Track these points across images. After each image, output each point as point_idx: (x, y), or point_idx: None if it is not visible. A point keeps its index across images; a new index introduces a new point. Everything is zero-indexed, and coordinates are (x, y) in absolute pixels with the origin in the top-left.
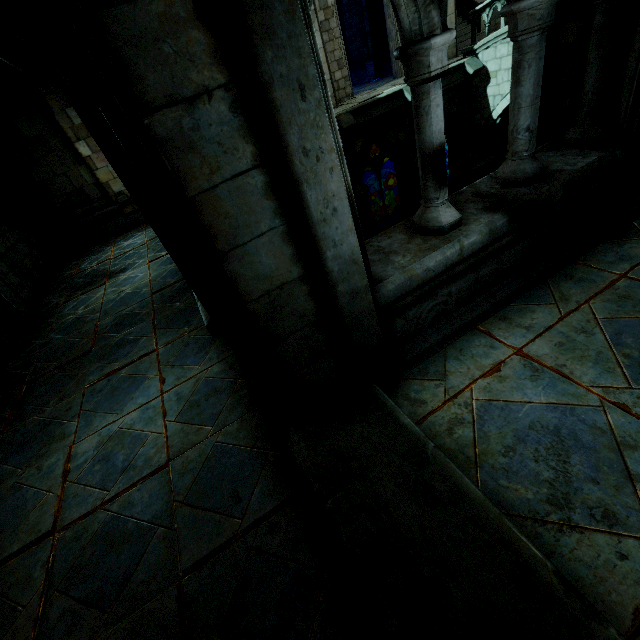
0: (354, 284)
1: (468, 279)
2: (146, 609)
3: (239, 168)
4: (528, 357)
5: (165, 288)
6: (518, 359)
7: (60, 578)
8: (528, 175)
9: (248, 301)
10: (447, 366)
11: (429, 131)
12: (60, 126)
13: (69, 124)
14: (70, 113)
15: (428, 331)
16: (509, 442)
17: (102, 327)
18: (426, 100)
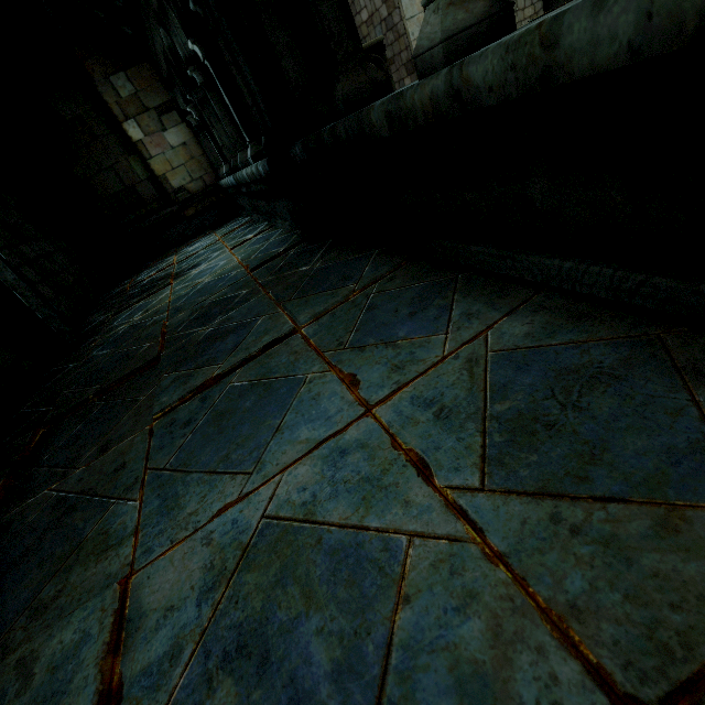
0: None
1: None
2: None
3: None
4: None
5: (270, 260)
6: None
7: None
8: None
9: None
10: None
11: None
12: (104, 101)
13: (115, 97)
14: (115, 82)
15: None
16: None
17: (174, 326)
18: None
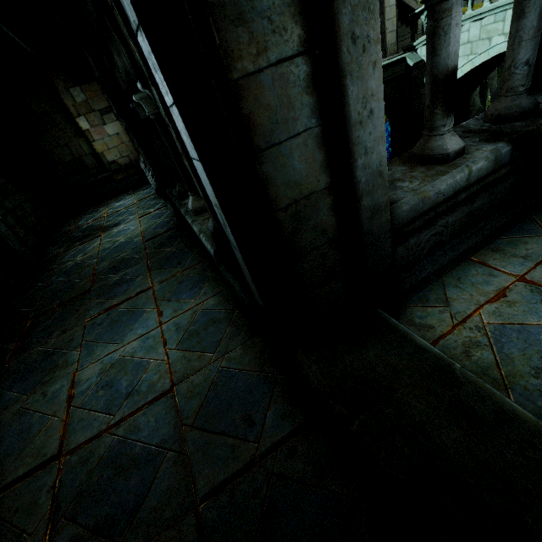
0: (376, 199)
1: (463, 211)
2: (163, 539)
3: (285, 52)
4: (533, 283)
5: (156, 237)
6: (523, 285)
7: (67, 504)
8: (524, 109)
9: (276, 209)
10: (448, 293)
11: (445, 52)
12: (64, 103)
13: (72, 102)
14: (73, 92)
15: (423, 261)
16: (537, 363)
17: (99, 270)
18: (446, 18)
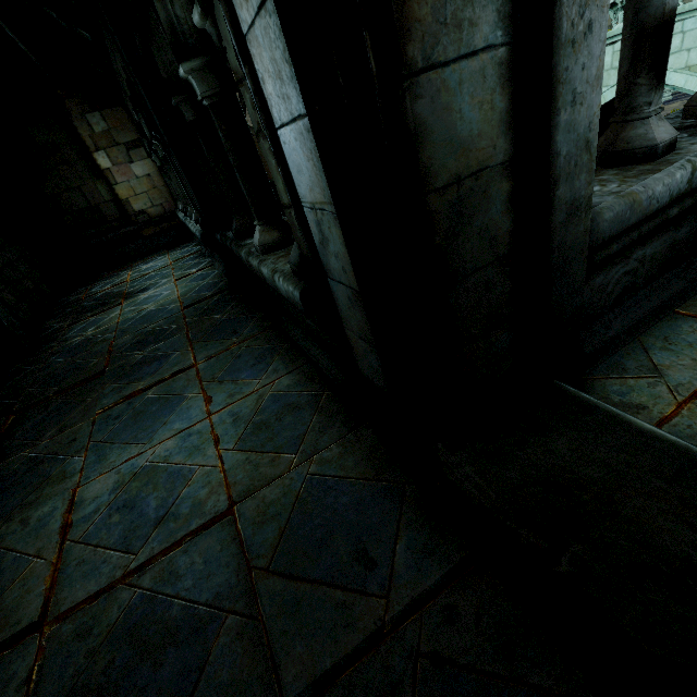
0: (577, 190)
1: (665, 240)
2: None
3: None
4: None
5: (199, 302)
6: None
7: None
8: None
9: (428, 189)
10: (654, 359)
11: None
12: (78, 133)
13: (88, 131)
14: (90, 119)
15: (609, 315)
16: None
17: (118, 346)
18: None
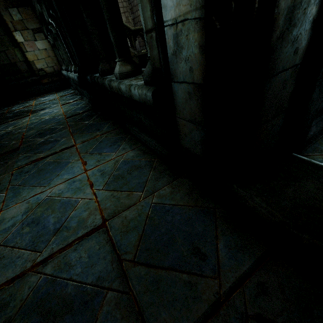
0: None
1: None
2: None
3: None
4: None
5: (75, 115)
6: None
7: None
8: None
9: None
10: None
11: None
12: (3, 19)
13: (10, 19)
14: (11, 12)
15: None
16: None
17: (28, 135)
18: None
